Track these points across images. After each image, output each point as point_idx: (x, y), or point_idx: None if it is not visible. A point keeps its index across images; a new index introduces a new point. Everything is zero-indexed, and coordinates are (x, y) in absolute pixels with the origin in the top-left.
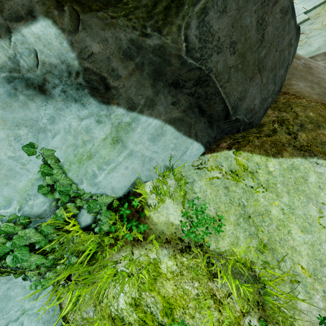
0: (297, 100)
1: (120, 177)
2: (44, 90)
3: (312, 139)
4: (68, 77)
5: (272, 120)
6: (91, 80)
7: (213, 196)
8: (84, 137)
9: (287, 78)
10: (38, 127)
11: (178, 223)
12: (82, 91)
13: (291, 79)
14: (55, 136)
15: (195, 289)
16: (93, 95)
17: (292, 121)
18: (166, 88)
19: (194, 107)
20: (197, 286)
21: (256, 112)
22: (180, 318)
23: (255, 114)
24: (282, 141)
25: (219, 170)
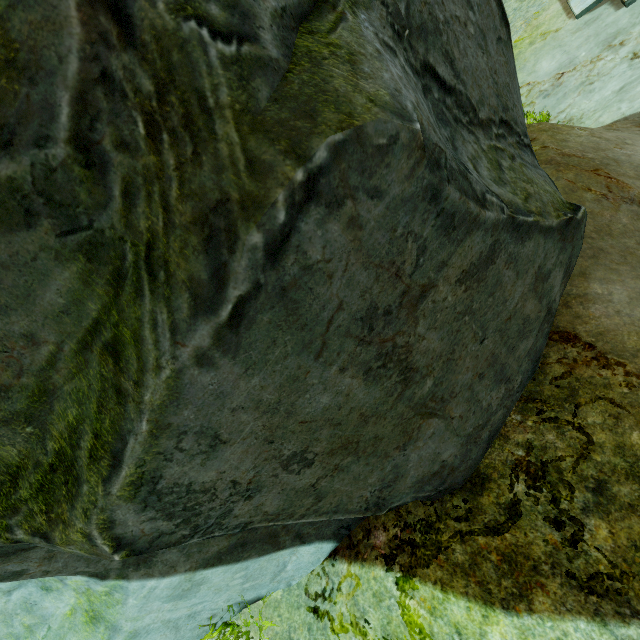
0: (597, 369)
1: None
2: None
3: (629, 550)
4: None
5: (511, 461)
6: None
7: None
8: (25, 618)
9: (577, 271)
10: None
11: None
12: None
13: (590, 275)
14: None
15: None
16: None
17: (570, 471)
18: None
19: None
20: None
21: (456, 466)
22: None
23: (453, 472)
24: (533, 555)
25: (360, 636)
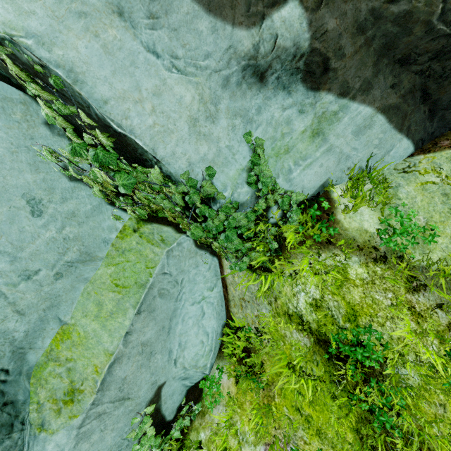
0: None
1: (312, 175)
2: (262, 78)
3: None
4: (290, 61)
5: None
6: (312, 62)
7: (425, 203)
8: (283, 129)
9: None
10: (248, 118)
11: (373, 231)
12: (294, 77)
13: None
14: (257, 128)
15: (388, 300)
16: (305, 81)
17: None
18: (389, 66)
19: (417, 91)
20: (391, 297)
21: None
22: (365, 325)
23: None
24: None
25: (437, 174)
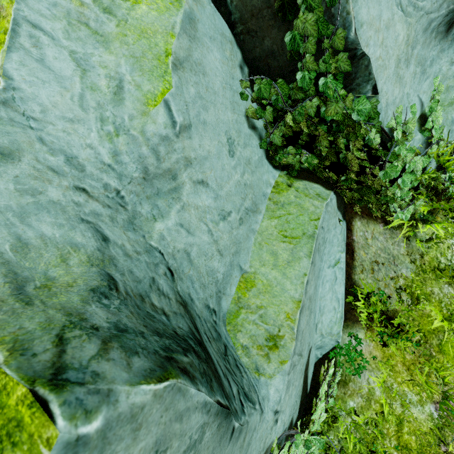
0: None
1: None
2: (450, 28)
3: None
4: None
5: None
6: None
7: None
8: (448, 82)
9: None
10: (423, 68)
11: None
12: None
13: None
14: (426, 80)
15: None
16: None
17: None
18: None
19: None
20: None
21: None
22: None
23: None
24: None
25: None
